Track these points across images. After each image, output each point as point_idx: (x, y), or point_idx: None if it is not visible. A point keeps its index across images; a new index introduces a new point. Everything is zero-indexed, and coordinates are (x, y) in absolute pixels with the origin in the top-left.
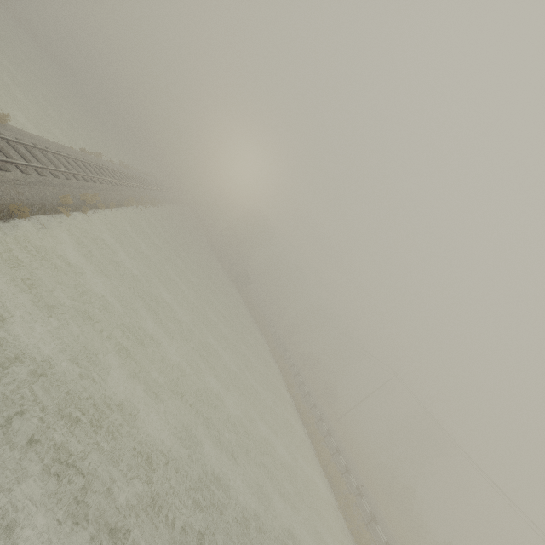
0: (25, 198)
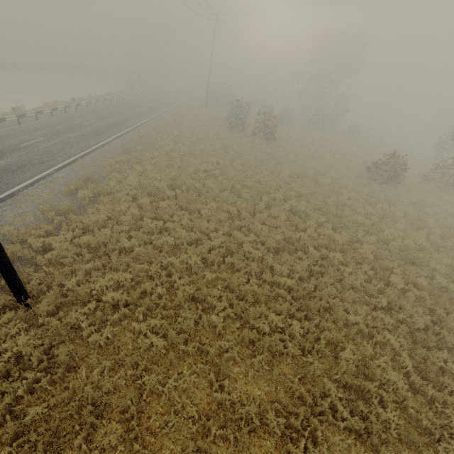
0: None
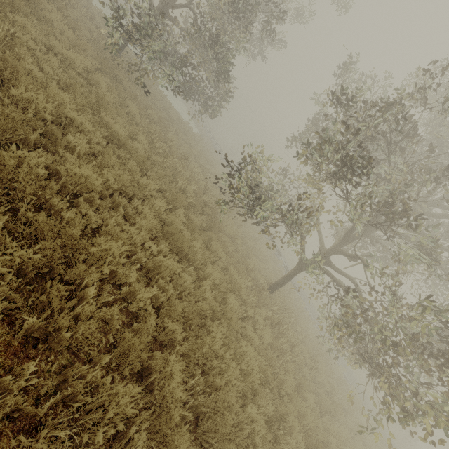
0: None
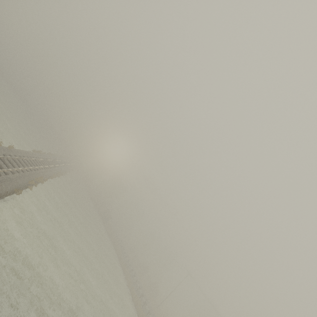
0: (19, 185)
